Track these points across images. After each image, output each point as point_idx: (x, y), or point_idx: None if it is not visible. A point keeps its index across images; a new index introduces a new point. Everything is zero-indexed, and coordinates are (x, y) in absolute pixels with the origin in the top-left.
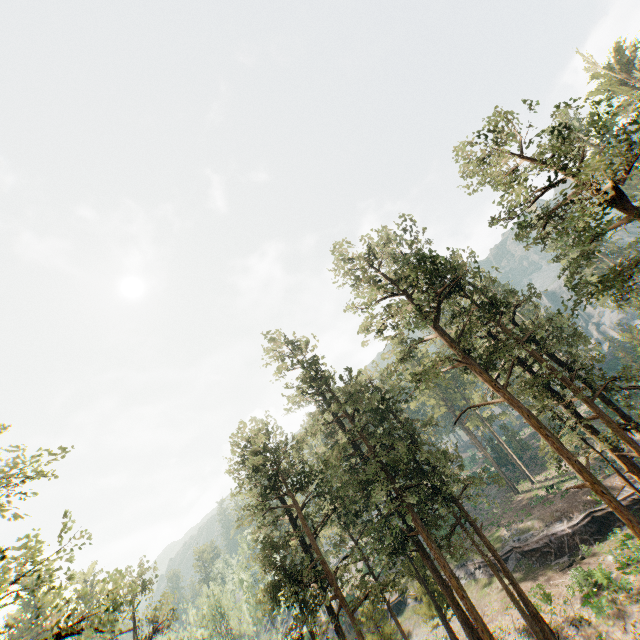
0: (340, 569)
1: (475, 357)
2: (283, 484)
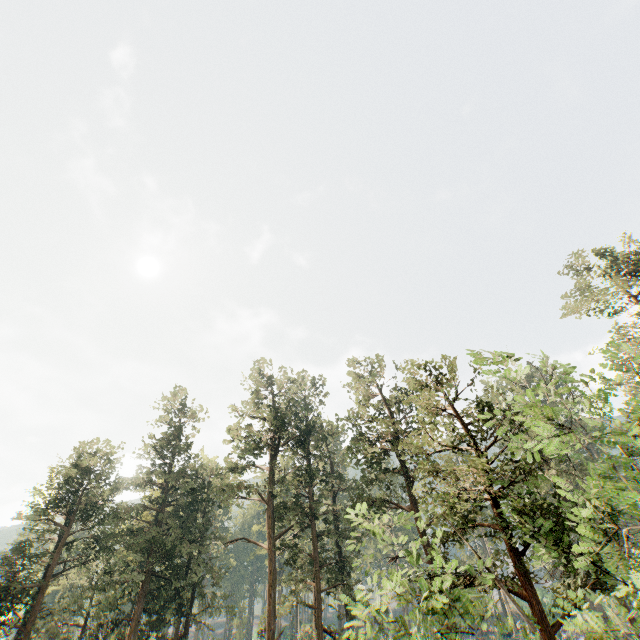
0: (52, 611)
1: (279, 504)
2: (78, 508)
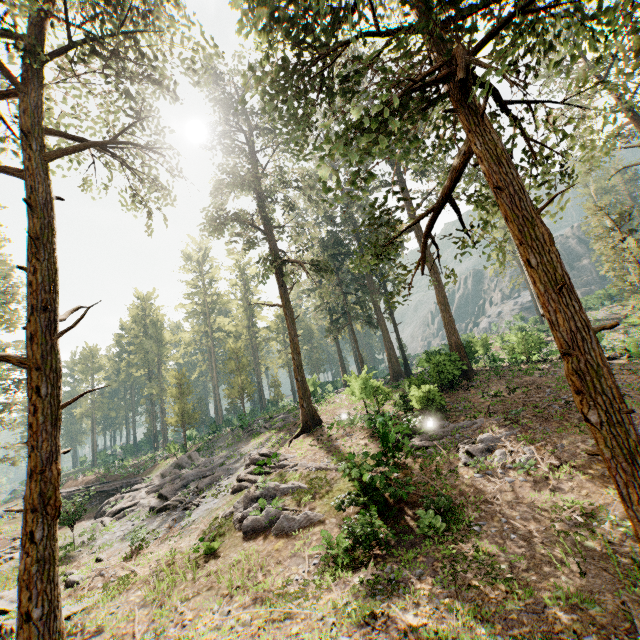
0: None
1: None
2: None
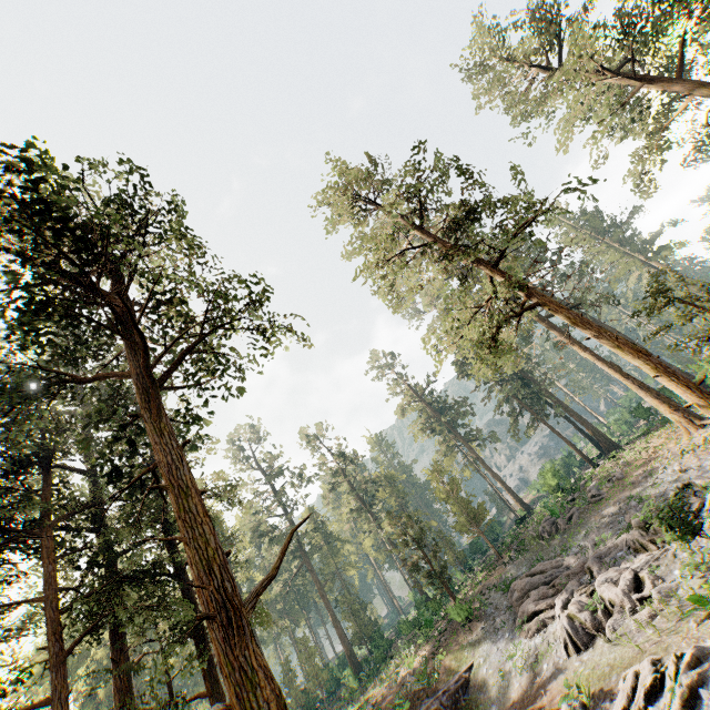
0: None
1: None
2: None
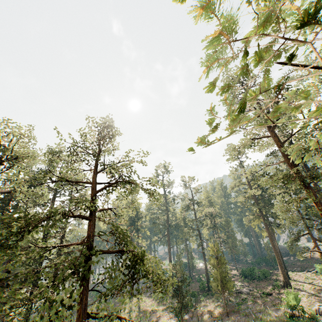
0: None
1: None
2: None
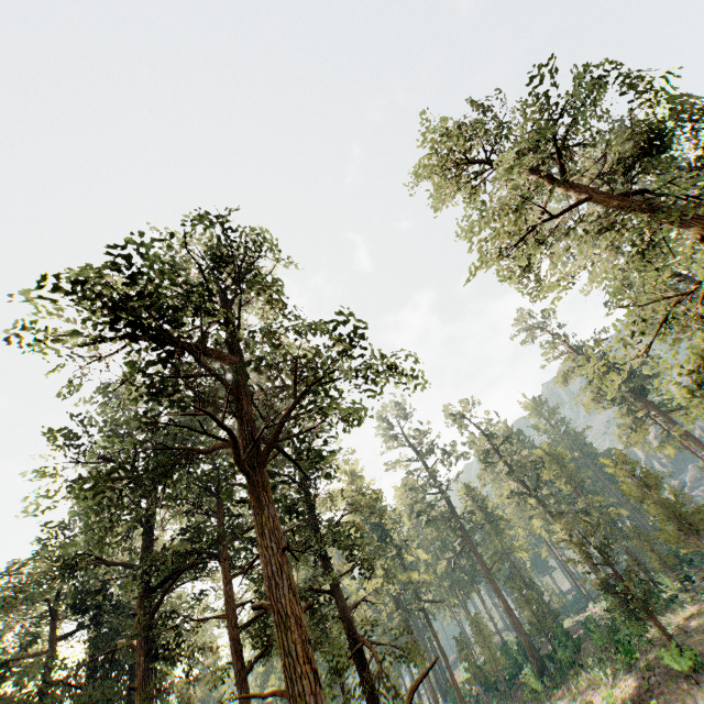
0: None
1: None
2: None
